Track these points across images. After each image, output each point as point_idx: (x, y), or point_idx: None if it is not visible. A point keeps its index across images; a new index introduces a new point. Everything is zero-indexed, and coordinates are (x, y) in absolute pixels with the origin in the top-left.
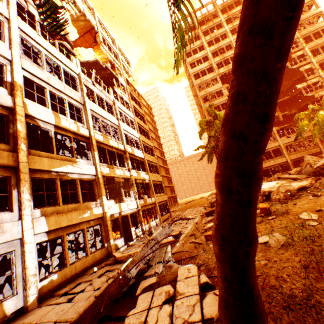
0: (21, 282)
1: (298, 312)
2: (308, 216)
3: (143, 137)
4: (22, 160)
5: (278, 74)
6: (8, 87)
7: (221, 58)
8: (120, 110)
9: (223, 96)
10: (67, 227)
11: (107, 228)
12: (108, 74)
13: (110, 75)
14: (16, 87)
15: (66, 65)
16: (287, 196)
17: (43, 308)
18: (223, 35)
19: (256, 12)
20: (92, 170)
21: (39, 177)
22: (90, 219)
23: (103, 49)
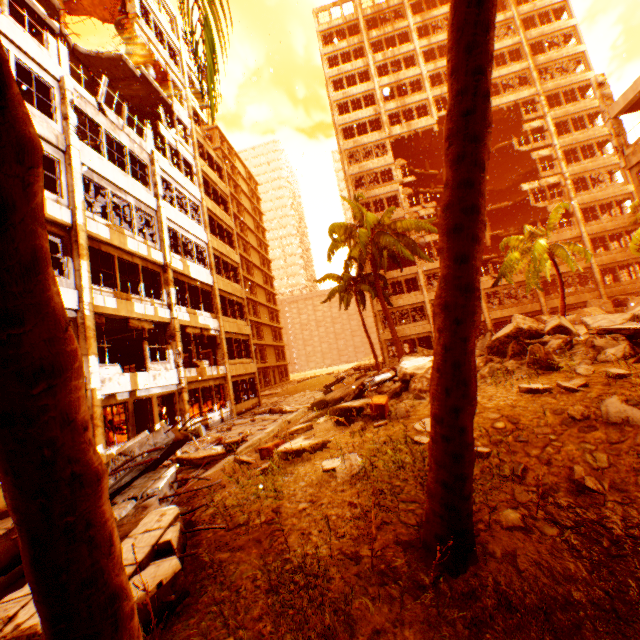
0: None
1: (285, 597)
2: (422, 426)
3: (217, 241)
4: None
5: None
6: None
7: (400, 105)
8: (168, 176)
9: (393, 183)
10: None
11: (93, 422)
12: (148, 93)
13: (153, 95)
14: None
15: (26, 51)
16: None
17: None
18: (408, 59)
19: None
20: (69, 300)
21: None
22: None
23: (141, 34)
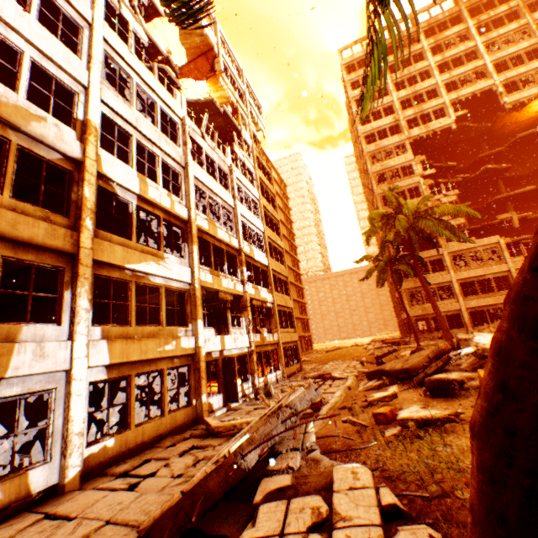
0: (58, 442)
1: None
2: None
3: (269, 231)
4: (84, 244)
5: None
6: (78, 128)
7: (417, 111)
8: (239, 182)
9: (413, 176)
10: (138, 363)
11: (199, 374)
12: (225, 124)
13: (228, 125)
14: (90, 129)
15: (166, 102)
16: None
17: (88, 492)
18: (423, 73)
19: None
20: (186, 275)
21: (106, 275)
22: (174, 356)
23: (223, 84)
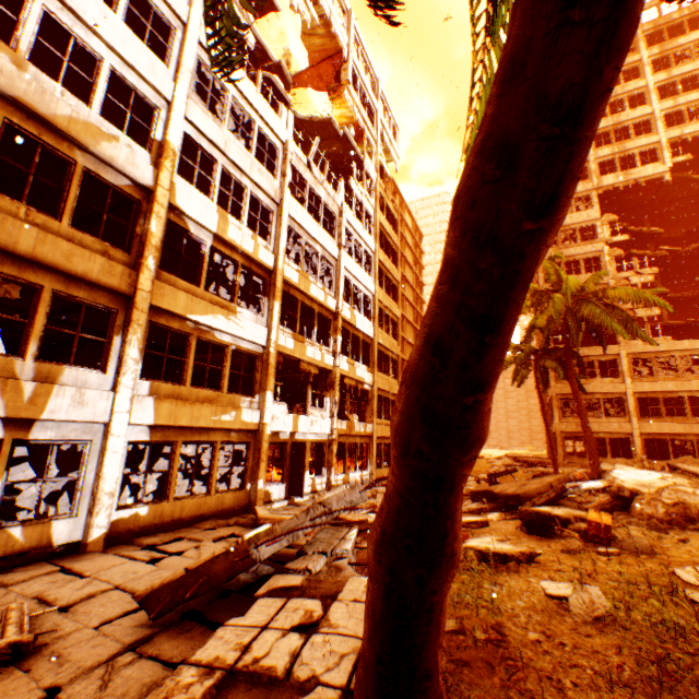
0: (87, 498)
1: None
2: (696, 578)
3: (382, 293)
4: (142, 286)
5: (528, 242)
6: (154, 151)
7: (617, 151)
8: (350, 227)
9: (595, 242)
10: (187, 429)
11: (259, 455)
12: (345, 150)
13: (348, 152)
14: (167, 152)
15: (266, 121)
16: (674, 517)
17: (108, 555)
18: (635, 97)
19: (496, 116)
20: (260, 336)
21: (164, 324)
22: (232, 428)
23: (348, 98)
